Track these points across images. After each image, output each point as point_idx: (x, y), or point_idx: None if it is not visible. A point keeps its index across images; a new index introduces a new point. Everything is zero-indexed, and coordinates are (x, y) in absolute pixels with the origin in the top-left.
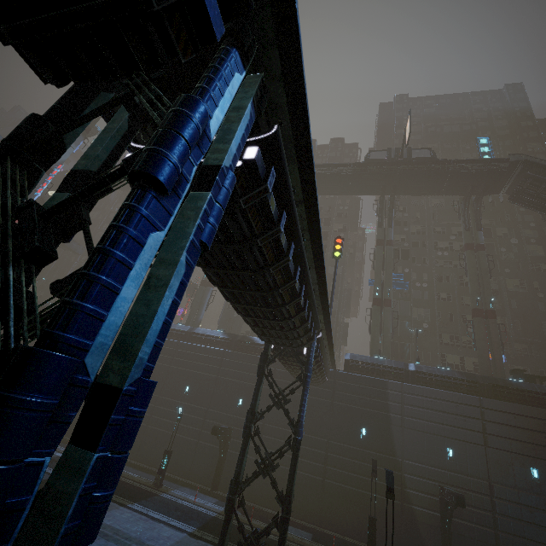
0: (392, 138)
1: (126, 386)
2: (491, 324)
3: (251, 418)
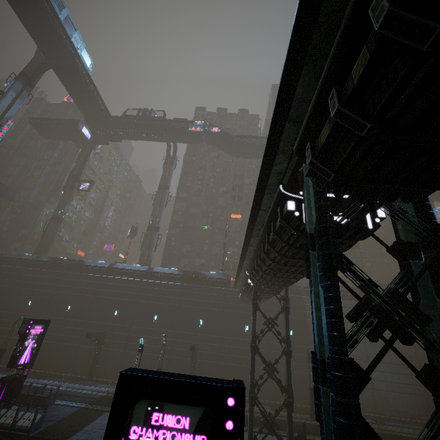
0: None
1: None
2: (357, 253)
3: (255, 340)
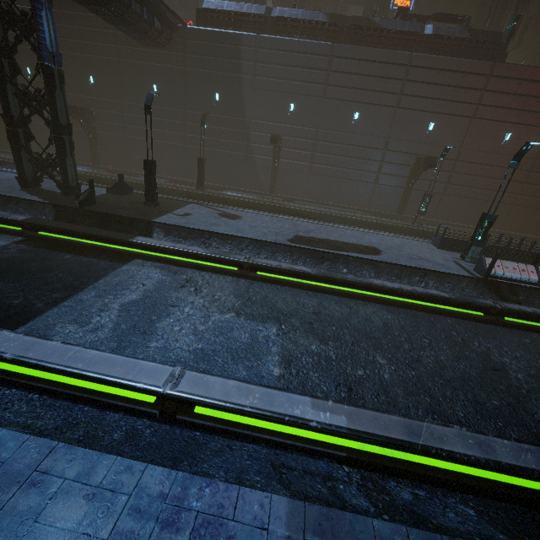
0: None
1: None
2: None
3: None
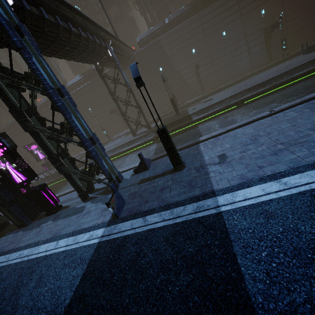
0: None
1: (59, 87)
2: None
3: (112, 94)
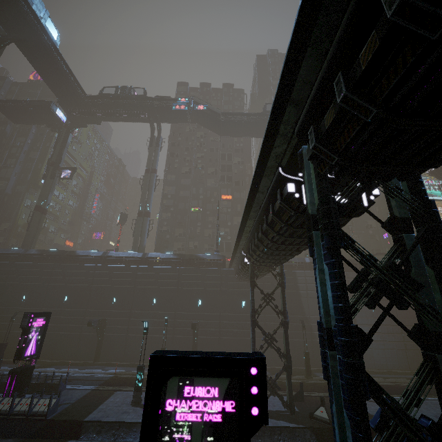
0: (270, 88)
1: None
2: (345, 226)
3: (255, 315)
